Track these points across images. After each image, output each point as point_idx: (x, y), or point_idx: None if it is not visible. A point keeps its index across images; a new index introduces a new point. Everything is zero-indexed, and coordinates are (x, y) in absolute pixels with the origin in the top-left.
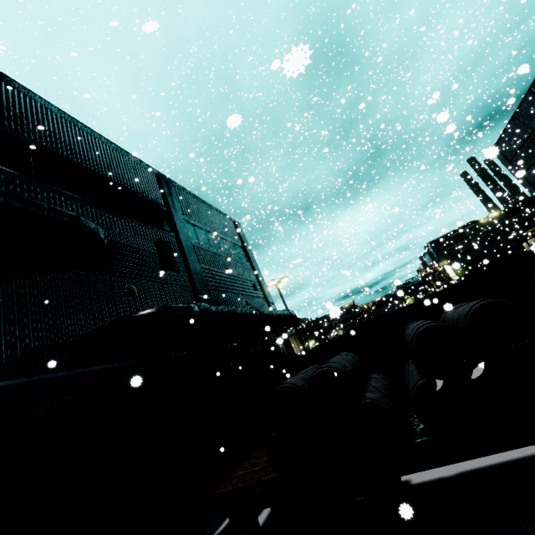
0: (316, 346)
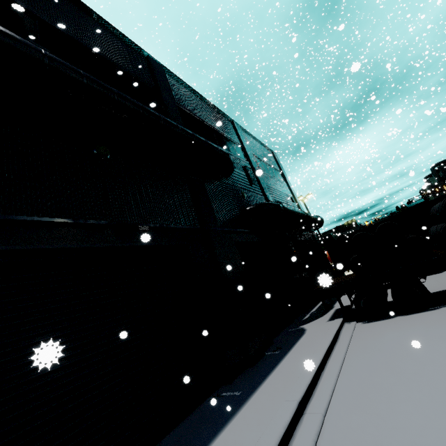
0: (349, 234)
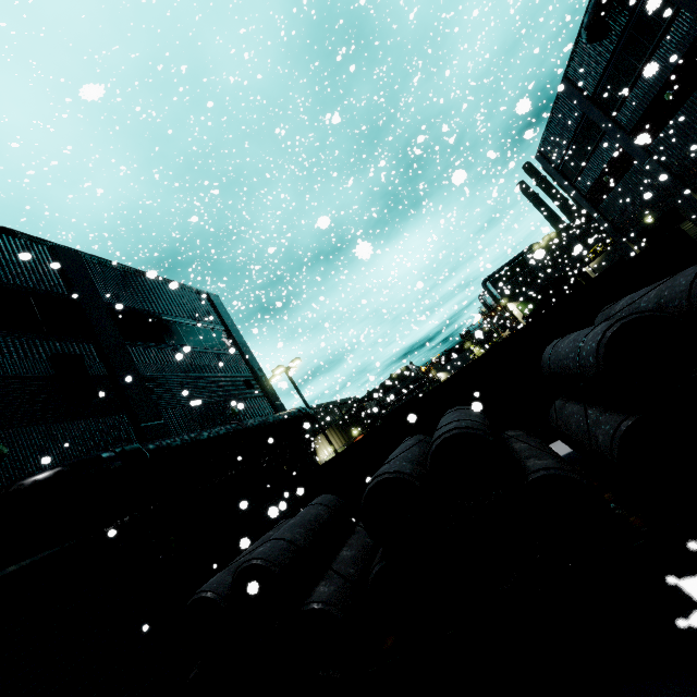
0: (325, 462)
